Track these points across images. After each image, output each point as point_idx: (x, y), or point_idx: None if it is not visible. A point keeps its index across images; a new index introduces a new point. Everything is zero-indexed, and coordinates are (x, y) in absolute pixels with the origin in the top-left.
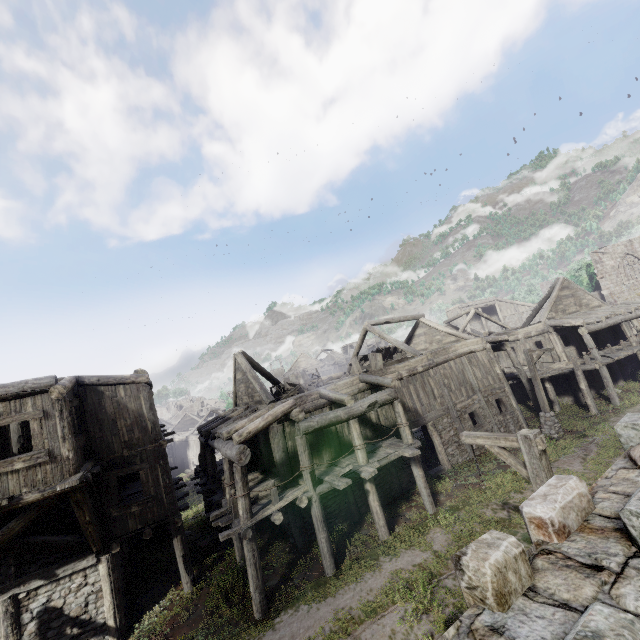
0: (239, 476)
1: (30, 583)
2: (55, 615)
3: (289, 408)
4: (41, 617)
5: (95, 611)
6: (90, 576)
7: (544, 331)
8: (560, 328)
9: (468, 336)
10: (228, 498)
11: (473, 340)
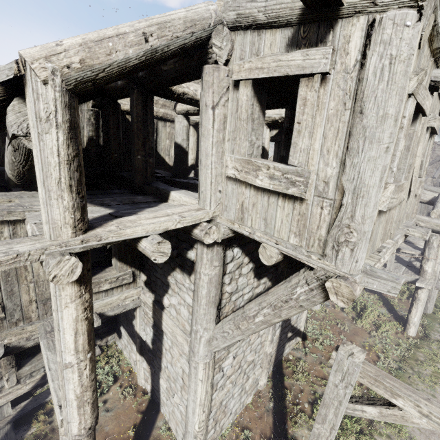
0: (437, 243)
1: None
2: (287, 324)
3: None
4: (282, 326)
5: (298, 321)
6: None
7: (434, 184)
8: (439, 185)
9: None
10: None
11: (430, 179)
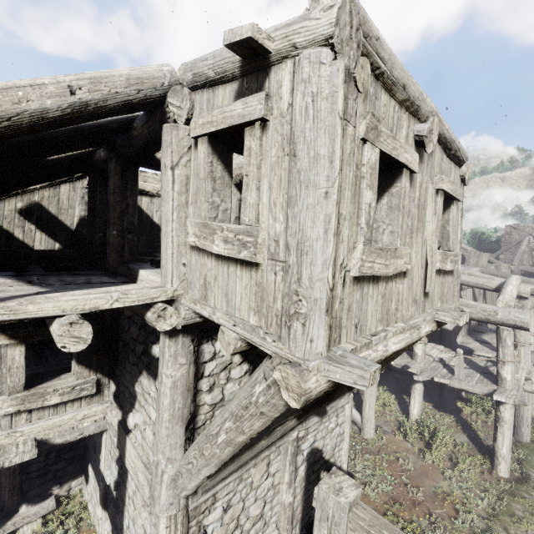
0: (512, 340)
1: (309, 419)
2: (317, 458)
3: (520, 283)
4: (308, 460)
5: (337, 454)
6: (340, 416)
7: (514, 273)
8: (522, 274)
9: (495, 260)
10: (420, 354)
11: (506, 265)
